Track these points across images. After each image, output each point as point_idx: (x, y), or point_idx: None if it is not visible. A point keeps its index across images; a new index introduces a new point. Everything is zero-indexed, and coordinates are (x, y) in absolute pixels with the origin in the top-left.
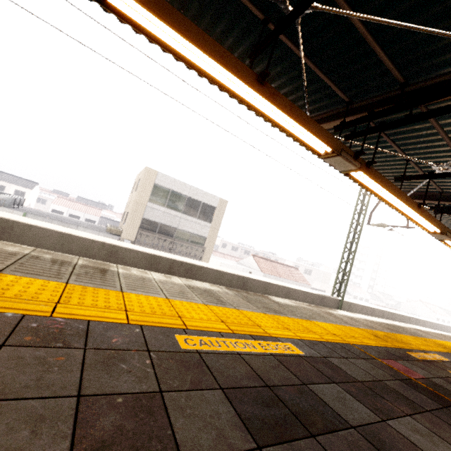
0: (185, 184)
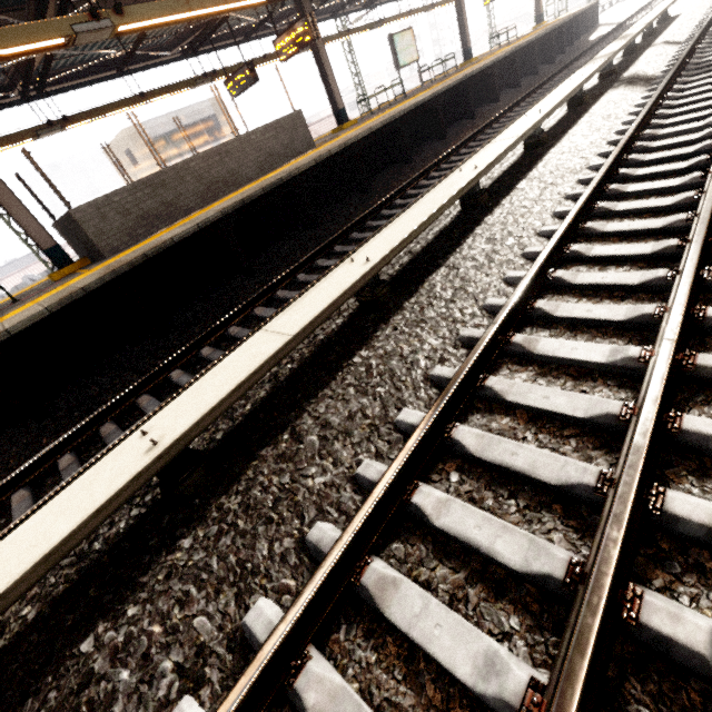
0: (169, 116)
